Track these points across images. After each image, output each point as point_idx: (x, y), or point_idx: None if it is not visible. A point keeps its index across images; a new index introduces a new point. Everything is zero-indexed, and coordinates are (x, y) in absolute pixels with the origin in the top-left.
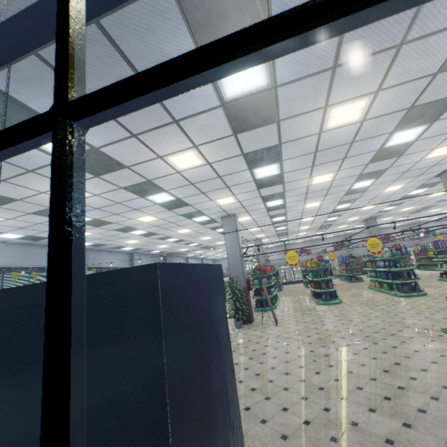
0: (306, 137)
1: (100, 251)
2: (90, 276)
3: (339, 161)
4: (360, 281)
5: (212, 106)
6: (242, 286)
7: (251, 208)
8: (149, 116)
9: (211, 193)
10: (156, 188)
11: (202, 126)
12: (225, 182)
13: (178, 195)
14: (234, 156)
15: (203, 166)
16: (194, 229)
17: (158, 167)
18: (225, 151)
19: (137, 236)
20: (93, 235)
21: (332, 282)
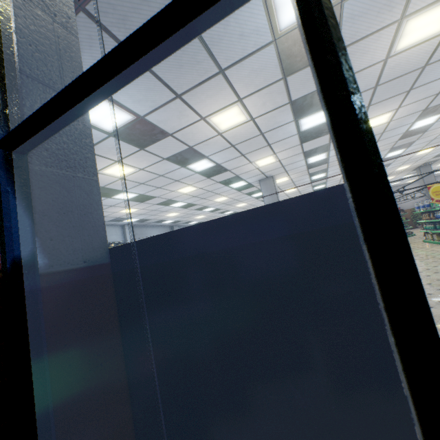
0: (367, 67)
1: (144, 226)
2: (244, 214)
3: (402, 95)
4: (410, 236)
5: (263, 43)
6: None
7: (290, 167)
8: (195, 69)
9: (251, 154)
10: (197, 156)
11: (249, 72)
12: (267, 140)
13: (218, 160)
14: (280, 106)
15: (246, 123)
16: (230, 196)
17: (200, 131)
18: (271, 102)
19: (177, 208)
20: (138, 211)
21: None
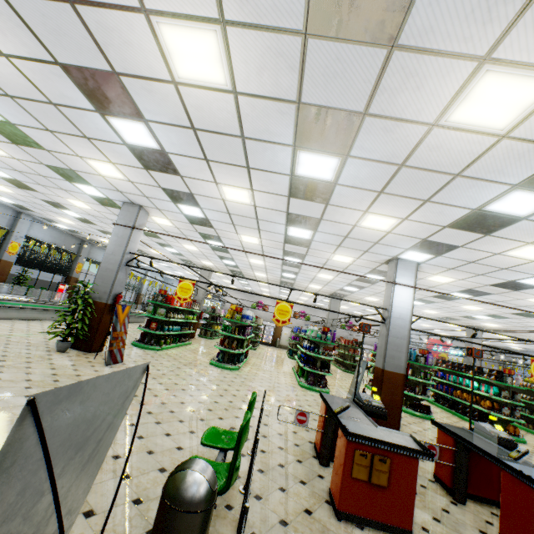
0: (155, 80)
1: None
2: None
3: (243, 170)
4: None
5: None
6: (102, 299)
7: (160, 205)
8: None
9: (67, 138)
10: None
11: None
12: (76, 124)
13: (3, 112)
14: (43, 59)
15: None
16: (94, 207)
17: None
18: (16, 36)
19: (1, 179)
20: None
21: (244, 344)
